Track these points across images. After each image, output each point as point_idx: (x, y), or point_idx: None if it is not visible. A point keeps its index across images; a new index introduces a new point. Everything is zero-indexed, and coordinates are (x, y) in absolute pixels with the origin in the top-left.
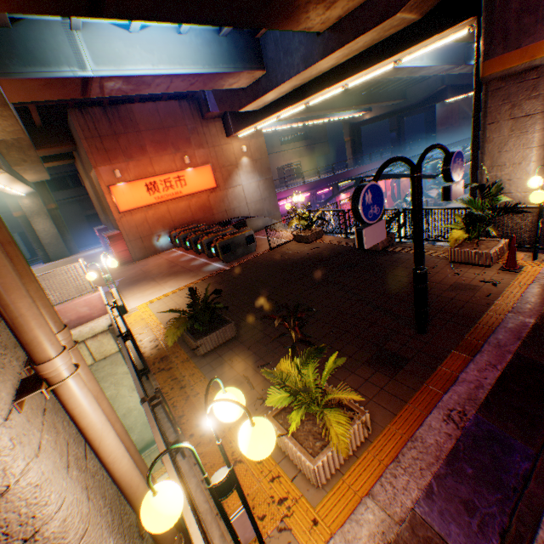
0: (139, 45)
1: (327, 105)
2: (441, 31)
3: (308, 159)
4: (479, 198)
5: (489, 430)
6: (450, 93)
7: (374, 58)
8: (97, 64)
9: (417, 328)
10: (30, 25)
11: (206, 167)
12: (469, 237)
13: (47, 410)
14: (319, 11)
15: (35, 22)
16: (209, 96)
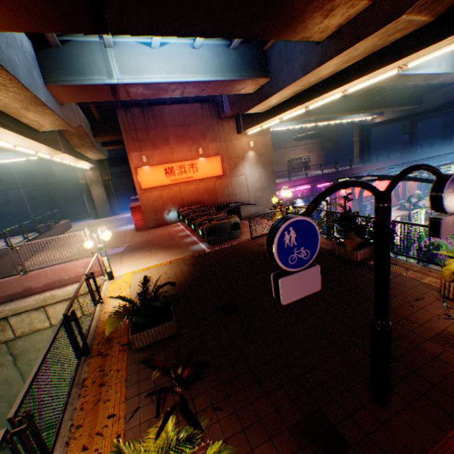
0: (158, 58)
1: (337, 109)
2: None
3: (316, 154)
4: None
5: None
6: None
7: (375, 63)
8: (122, 73)
9: (374, 395)
10: (75, 45)
11: (215, 158)
12: None
13: None
14: (315, 19)
15: (79, 43)
16: (225, 100)
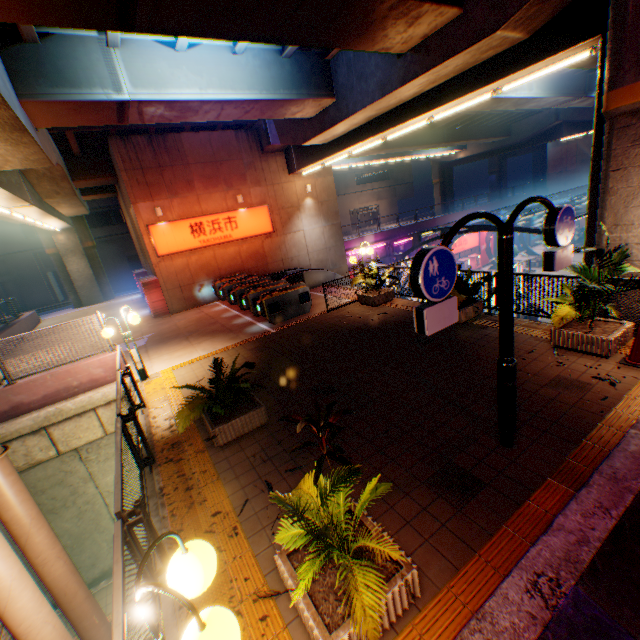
0: (186, 66)
1: (412, 141)
2: (554, 53)
3: (387, 202)
4: (596, 265)
5: (594, 617)
6: (566, 130)
7: (467, 85)
8: (135, 86)
9: (501, 438)
10: (61, 40)
11: (262, 208)
12: (580, 316)
13: None
14: (399, 28)
15: (67, 38)
16: (270, 126)
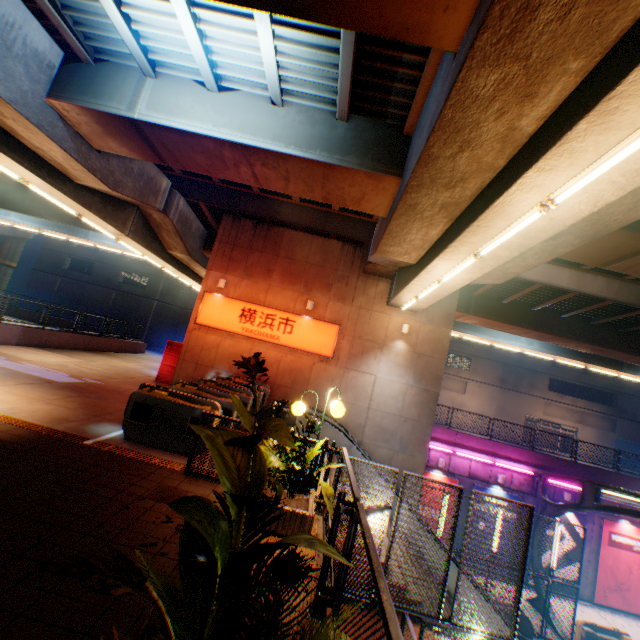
0: (213, 104)
1: (633, 346)
2: None
3: (594, 431)
4: None
5: None
6: None
7: (614, 68)
8: (150, 109)
9: None
10: (113, 67)
11: (331, 325)
12: None
13: None
14: None
15: (119, 66)
16: (372, 240)
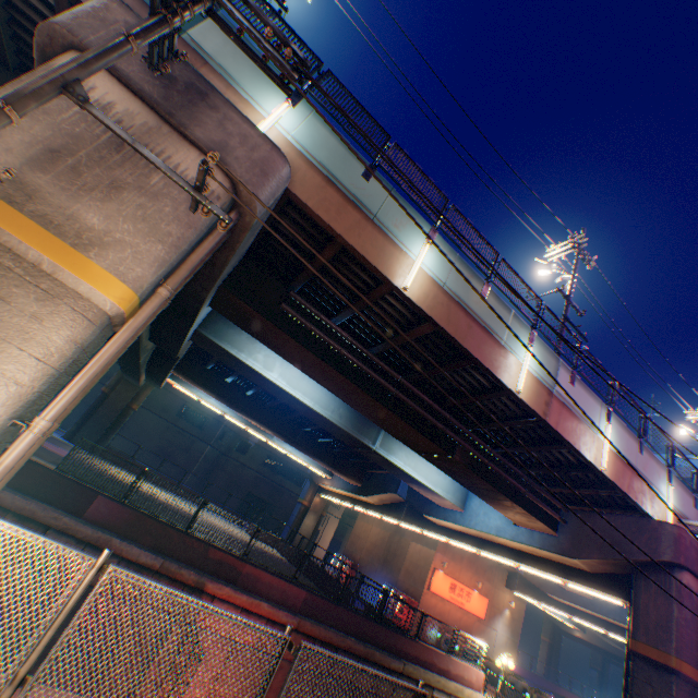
0: None
1: None
2: None
3: None
4: None
5: None
6: None
7: None
8: None
9: None
10: None
11: (484, 596)
12: None
13: None
14: None
15: None
16: None
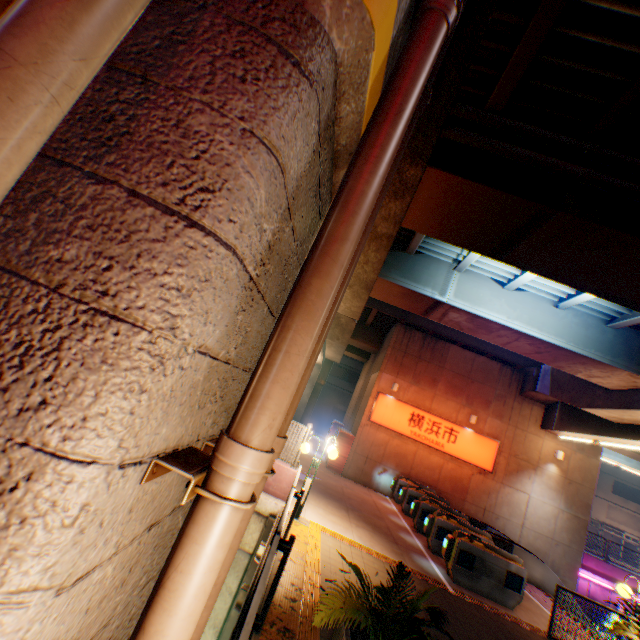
0: (504, 298)
1: None
2: None
3: None
4: None
5: None
6: None
7: None
8: (455, 296)
9: None
10: (426, 257)
11: (490, 440)
12: None
13: (157, 524)
14: None
15: (430, 257)
16: (543, 375)
